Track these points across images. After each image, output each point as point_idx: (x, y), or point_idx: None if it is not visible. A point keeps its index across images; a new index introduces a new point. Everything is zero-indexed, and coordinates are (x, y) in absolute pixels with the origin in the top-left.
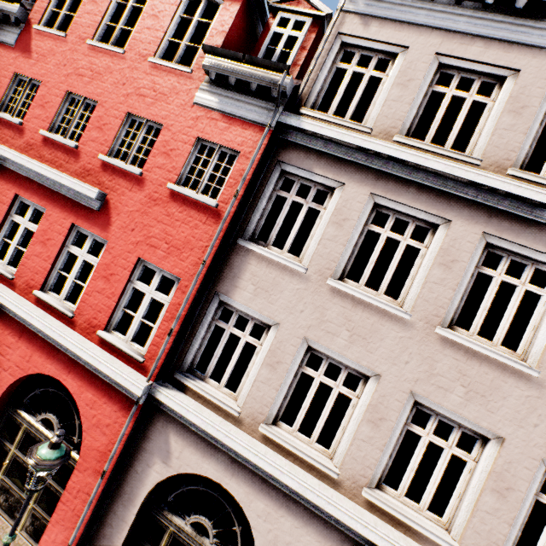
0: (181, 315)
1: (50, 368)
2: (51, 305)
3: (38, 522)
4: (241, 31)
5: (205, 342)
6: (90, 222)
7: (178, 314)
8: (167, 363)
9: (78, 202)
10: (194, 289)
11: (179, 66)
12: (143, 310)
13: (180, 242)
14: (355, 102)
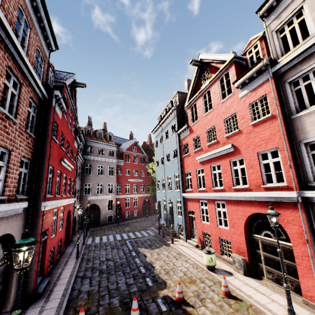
0: (289, 158)
1: (253, 210)
2: (239, 188)
3: (294, 283)
4: (239, 69)
5: (312, 164)
6: (234, 156)
7: (287, 158)
8: (299, 181)
9: (227, 153)
10: (287, 146)
11: (229, 95)
12: (272, 169)
13: (268, 136)
14: (299, 35)
